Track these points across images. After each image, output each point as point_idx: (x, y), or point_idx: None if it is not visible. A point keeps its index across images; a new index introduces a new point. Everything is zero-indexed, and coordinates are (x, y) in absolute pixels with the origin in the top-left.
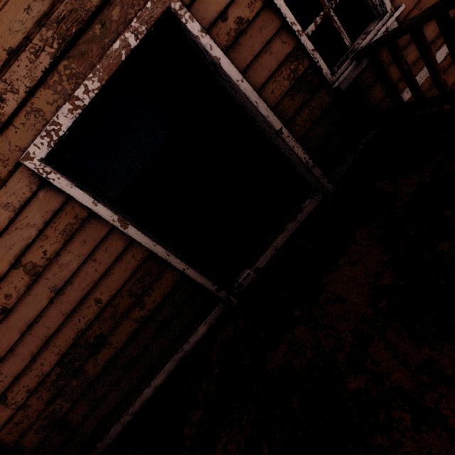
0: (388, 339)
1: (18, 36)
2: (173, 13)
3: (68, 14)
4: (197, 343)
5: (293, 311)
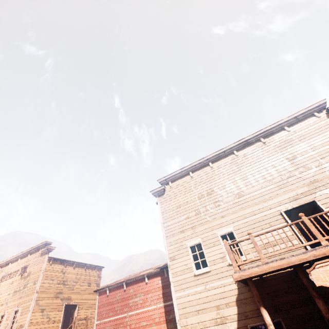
0: None
1: (287, 198)
2: (314, 201)
3: (295, 197)
4: None
5: None
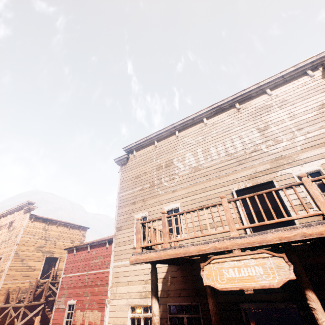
0: None
1: (244, 175)
2: (272, 181)
3: (253, 175)
4: None
5: None
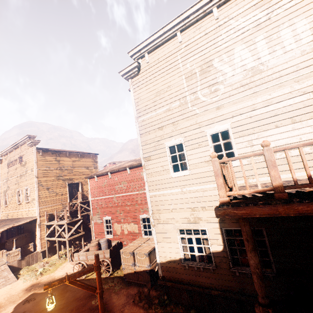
0: None
1: None
2: None
3: None
4: None
5: None
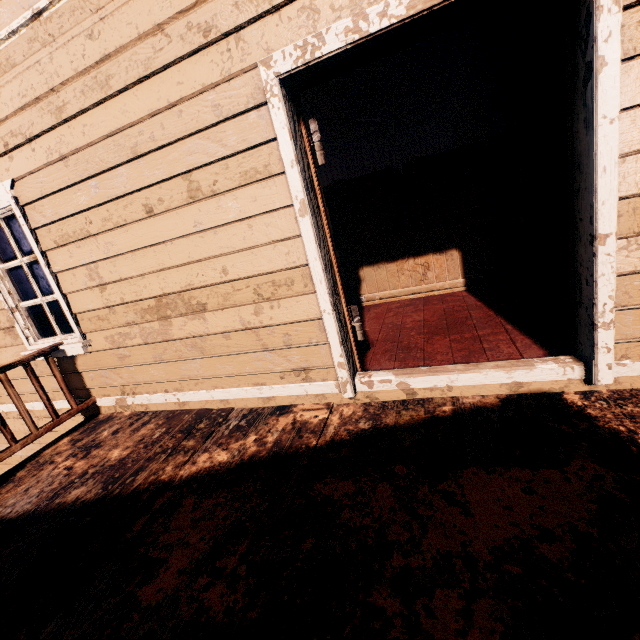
0: (474, 608)
1: None
2: None
3: None
4: (279, 397)
5: (399, 464)
